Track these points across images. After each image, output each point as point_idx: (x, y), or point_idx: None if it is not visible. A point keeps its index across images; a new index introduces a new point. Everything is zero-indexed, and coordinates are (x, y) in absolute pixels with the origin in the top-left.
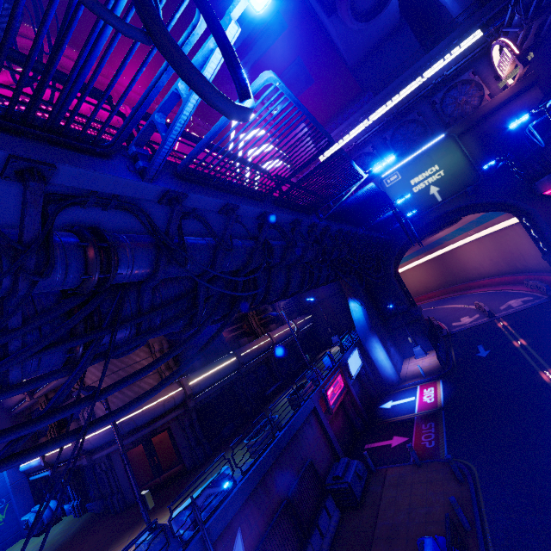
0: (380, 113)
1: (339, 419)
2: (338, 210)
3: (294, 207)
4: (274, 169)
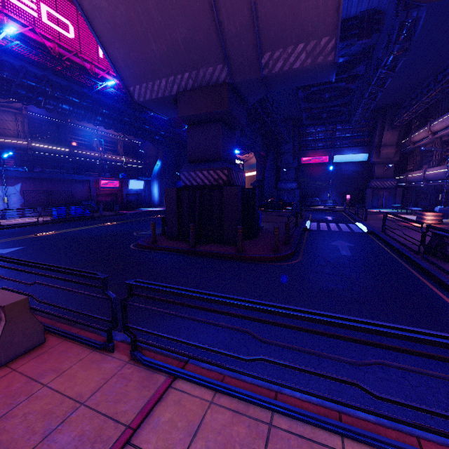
0: None
1: (109, 198)
2: (105, 94)
3: (67, 80)
4: None
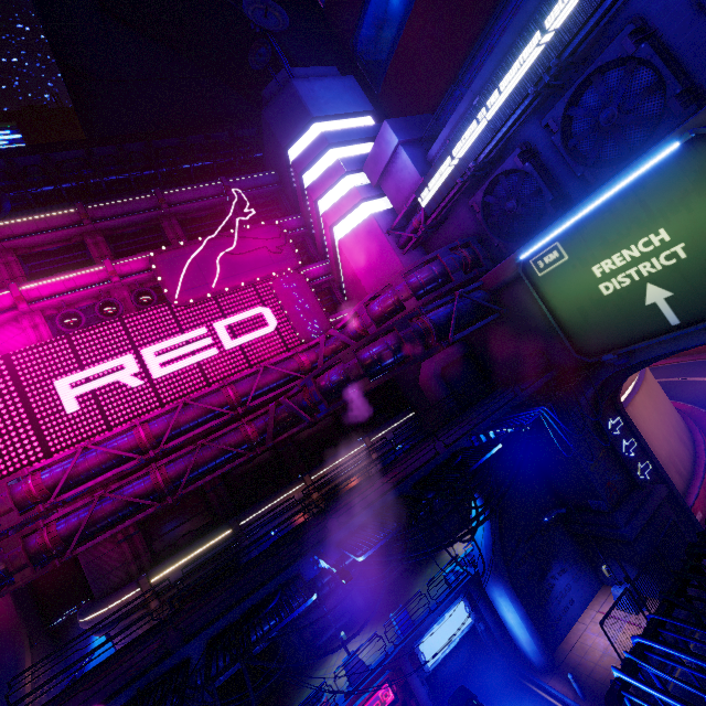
0: (516, 76)
1: None
2: None
3: None
4: (356, 229)
